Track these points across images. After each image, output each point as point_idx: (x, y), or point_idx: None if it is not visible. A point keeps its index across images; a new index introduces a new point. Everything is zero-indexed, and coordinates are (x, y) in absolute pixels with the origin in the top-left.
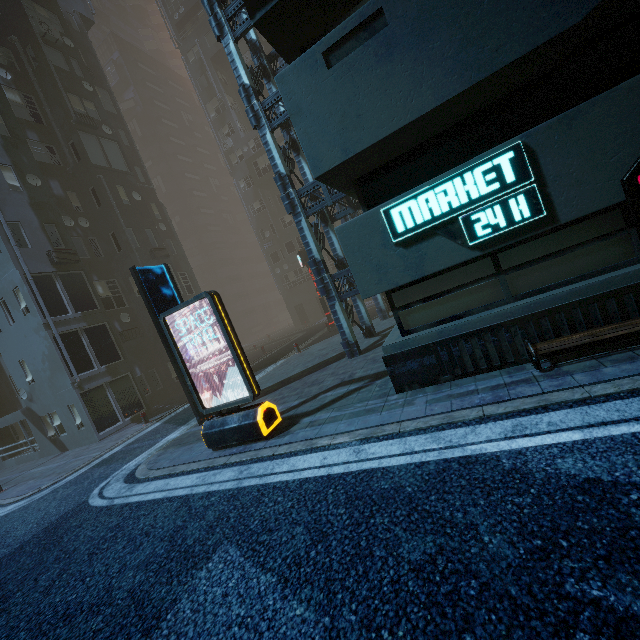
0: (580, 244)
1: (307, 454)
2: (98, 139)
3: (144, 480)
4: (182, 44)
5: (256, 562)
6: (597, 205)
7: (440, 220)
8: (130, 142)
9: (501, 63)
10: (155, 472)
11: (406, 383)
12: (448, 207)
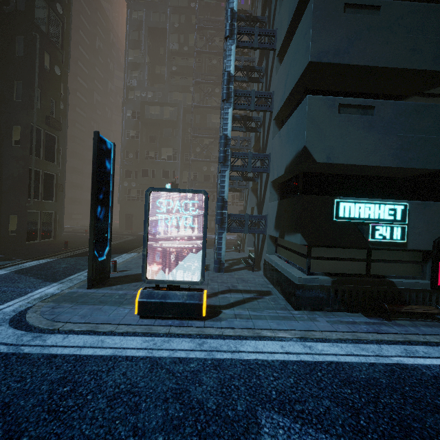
0: (405, 261)
1: (258, 340)
2: (49, 8)
3: (52, 331)
4: (132, 3)
5: (317, 428)
6: (422, 247)
7: (362, 221)
8: (67, 29)
9: (411, 166)
10: (66, 325)
11: (304, 305)
12: (368, 216)
